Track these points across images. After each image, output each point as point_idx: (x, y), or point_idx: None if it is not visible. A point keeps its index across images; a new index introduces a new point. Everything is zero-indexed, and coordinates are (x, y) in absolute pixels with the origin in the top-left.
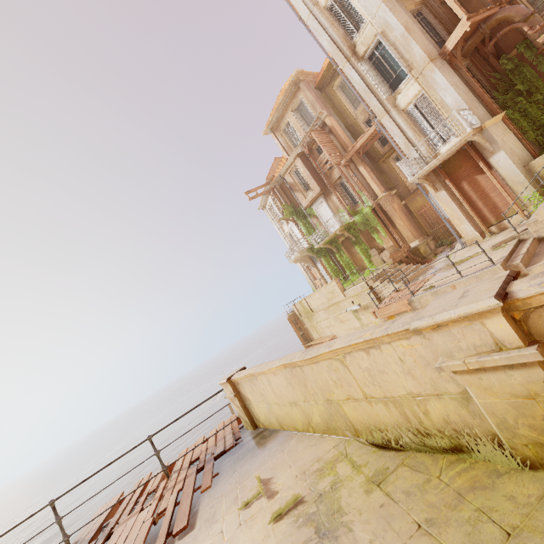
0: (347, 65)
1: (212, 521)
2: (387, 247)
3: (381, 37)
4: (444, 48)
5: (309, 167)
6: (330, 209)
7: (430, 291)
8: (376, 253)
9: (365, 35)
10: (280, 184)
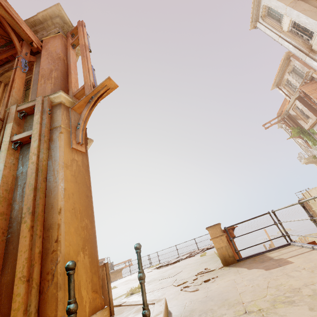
0: (307, 58)
1: (196, 256)
2: None
3: None
4: None
5: (306, 104)
6: None
7: None
8: None
9: (315, 40)
10: (288, 115)
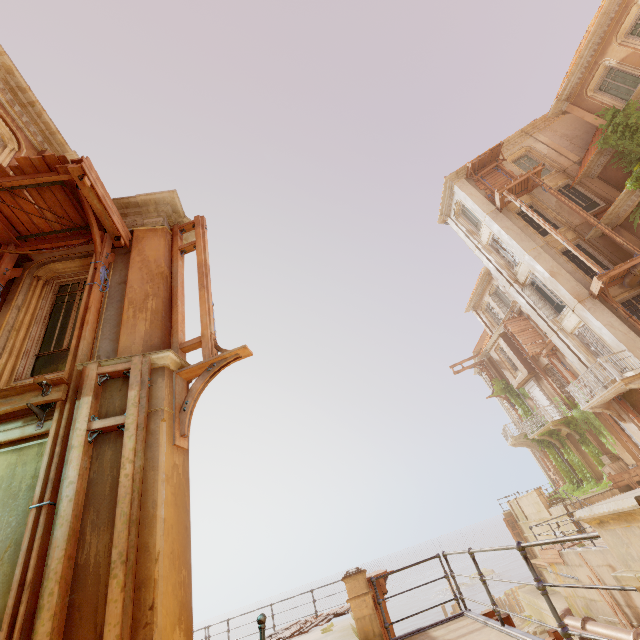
0: (511, 288)
1: (313, 632)
2: (623, 458)
3: (532, 276)
4: (591, 291)
5: (514, 348)
6: (543, 395)
7: (574, 549)
8: (610, 462)
9: (521, 269)
10: (489, 357)
